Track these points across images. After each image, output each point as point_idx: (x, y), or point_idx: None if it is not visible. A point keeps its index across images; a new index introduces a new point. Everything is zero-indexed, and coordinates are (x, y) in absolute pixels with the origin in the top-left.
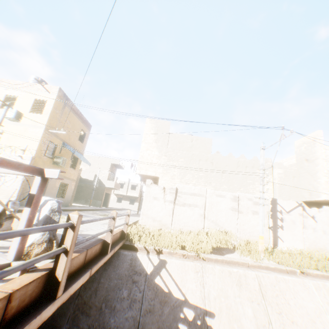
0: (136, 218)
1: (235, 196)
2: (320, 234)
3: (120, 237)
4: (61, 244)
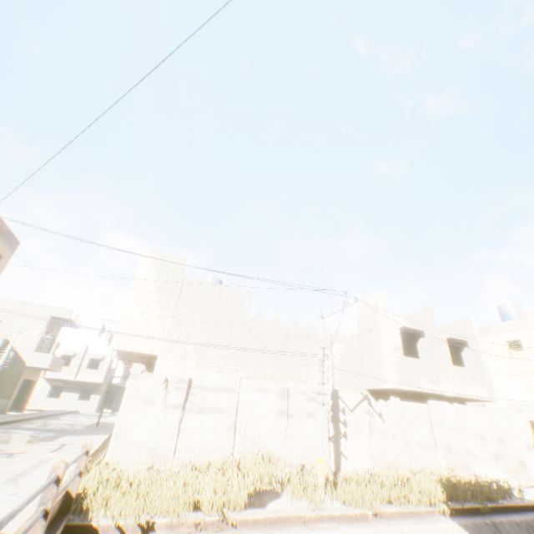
0: (97, 438)
1: (283, 388)
2: (390, 439)
3: (60, 508)
4: None
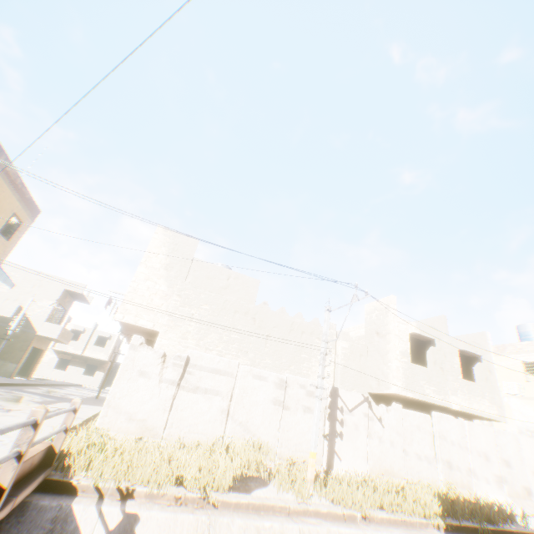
0: (93, 408)
1: (282, 379)
2: (388, 446)
3: (41, 462)
4: None
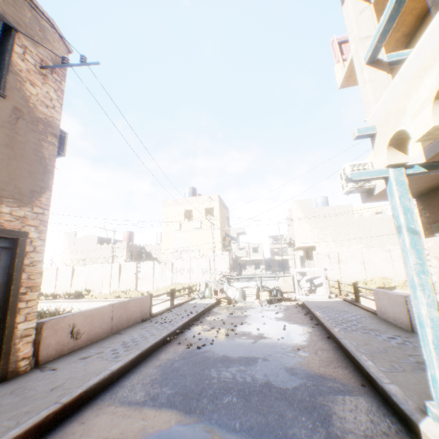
0: None
1: (385, 249)
2: None
3: None
4: (339, 288)
